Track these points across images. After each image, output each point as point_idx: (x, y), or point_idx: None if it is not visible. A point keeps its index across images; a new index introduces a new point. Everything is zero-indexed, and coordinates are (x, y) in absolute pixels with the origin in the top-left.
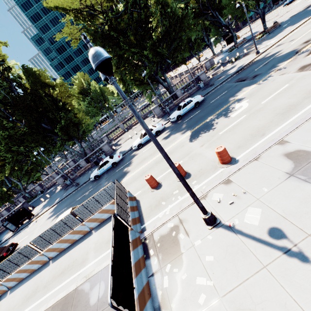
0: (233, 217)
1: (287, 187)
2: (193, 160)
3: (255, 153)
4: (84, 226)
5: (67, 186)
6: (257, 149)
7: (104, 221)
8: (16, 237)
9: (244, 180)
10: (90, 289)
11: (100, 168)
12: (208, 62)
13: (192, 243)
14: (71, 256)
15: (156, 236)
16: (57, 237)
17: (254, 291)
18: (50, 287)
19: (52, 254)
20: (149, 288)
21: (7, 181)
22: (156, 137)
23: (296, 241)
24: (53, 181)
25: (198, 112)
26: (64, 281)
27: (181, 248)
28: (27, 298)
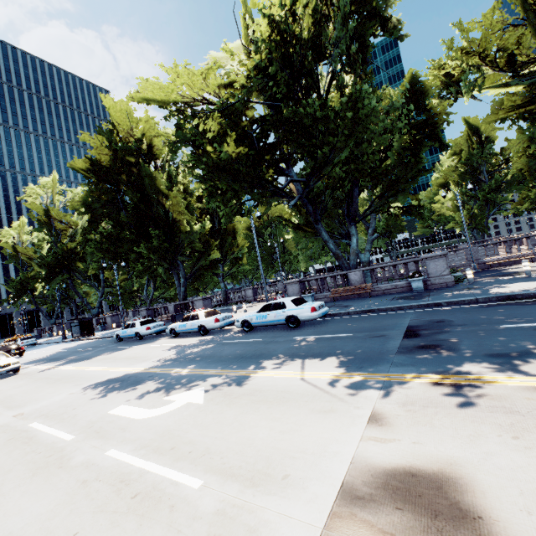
0: None
1: None
2: None
3: None
4: None
5: None
6: None
7: None
8: (58, 345)
9: None
10: None
11: (125, 329)
12: None
13: None
14: None
15: None
16: None
17: None
18: None
19: None
20: None
21: (146, 283)
22: (194, 336)
23: None
24: None
25: (255, 340)
26: None
27: None
28: None
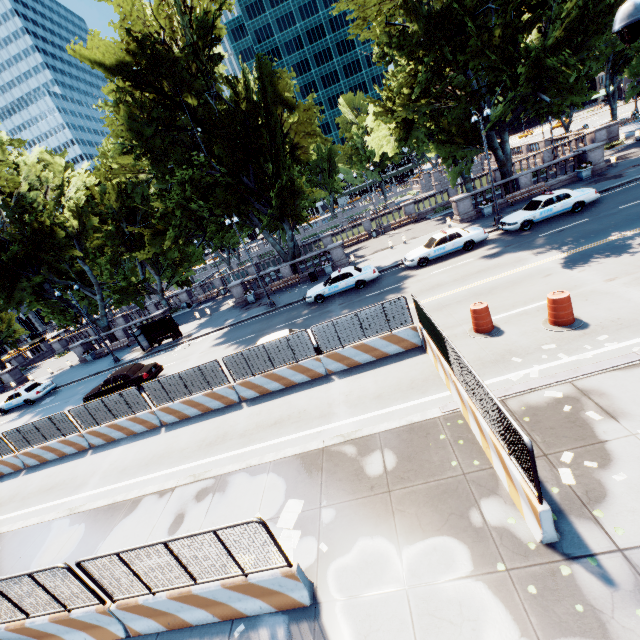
0: None
1: None
2: (589, 300)
3: None
4: (318, 362)
5: (246, 304)
6: None
7: (358, 366)
8: (152, 360)
9: None
10: (360, 454)
11: (332, 284)
12: (604, 132)
13: (630, 431)
14: (290, 404)
15: (516, 405)
16: (266, 366)
17: None
18: (256, 439)
19: (247, 394)
20: None
21: (140, 269)
22: (463, 254)
23: None
24: (212, 291)
25: (583, 221)
26: (286, 435)
27: (597, 434)
28: (209, 444)
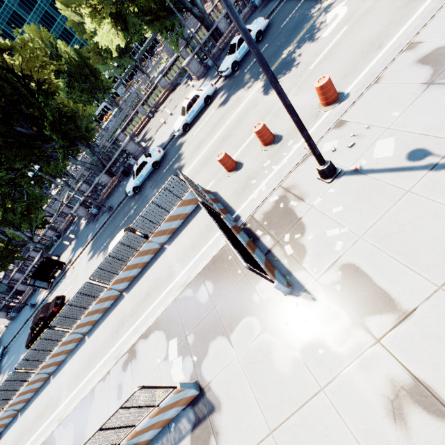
0: (358, 160)
1: (427, 100)
2: (279, 117)
3: (373, 74)
4: (151, 243)
5: (94, 216)
6: (375, 70)
7: (176, 231)
8: (56, 292)
9: (364, 114)
10: (194, 292)
11: (138, 176)
12: None
13: (310, 205)
14: (149, 279)
15: (259, 216)
16: (121, 265)
17: (400, 216)
18: (140, 313)
19: (122, 286)
20: (270, 263)
21: (0, 235)
22: (207, 108)
23: (443, 153)
24: (67, 218)
25: (265, 47)
26: (154, 301)
27: (297, 215)
28: (116, 332)
